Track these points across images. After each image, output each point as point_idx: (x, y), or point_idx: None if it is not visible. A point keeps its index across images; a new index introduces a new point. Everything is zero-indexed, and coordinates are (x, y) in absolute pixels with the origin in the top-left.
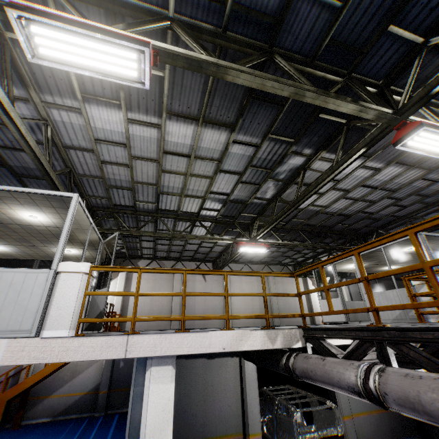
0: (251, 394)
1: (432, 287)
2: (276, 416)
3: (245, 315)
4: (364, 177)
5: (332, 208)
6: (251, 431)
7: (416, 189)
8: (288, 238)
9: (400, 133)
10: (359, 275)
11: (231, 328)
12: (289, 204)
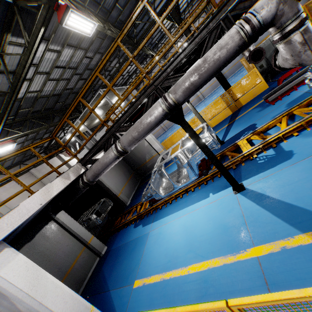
0: (75, 227)
1: (117, 95)
2: (94, 223)
3: (40, 178)
4: (53, 59)
5: (45, 91)
6: (88, 240)
7: (86, 65)
8: (25, 130)
9: (60, 14)
10: (87, 129)
11: (36, 191)
12: (8, 92)
